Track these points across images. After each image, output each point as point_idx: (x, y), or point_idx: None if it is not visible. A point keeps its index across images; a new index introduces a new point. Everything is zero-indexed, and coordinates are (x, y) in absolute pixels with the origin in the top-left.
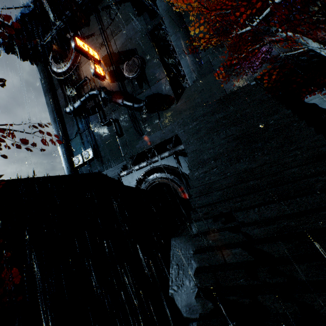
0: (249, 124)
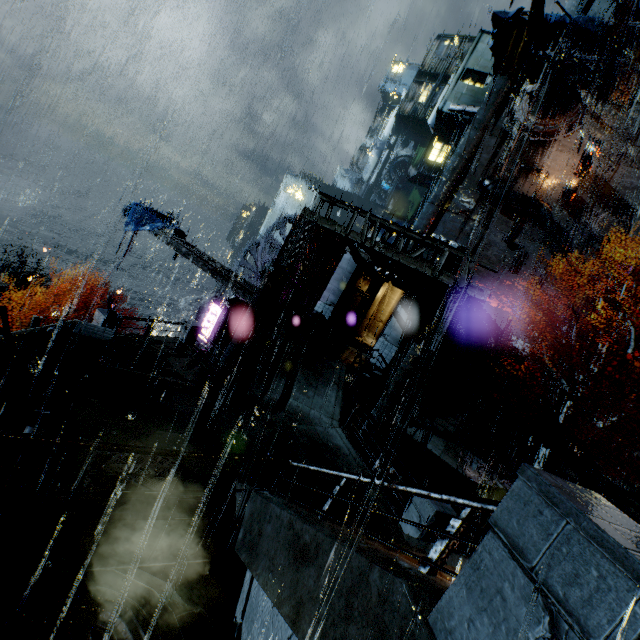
0: None
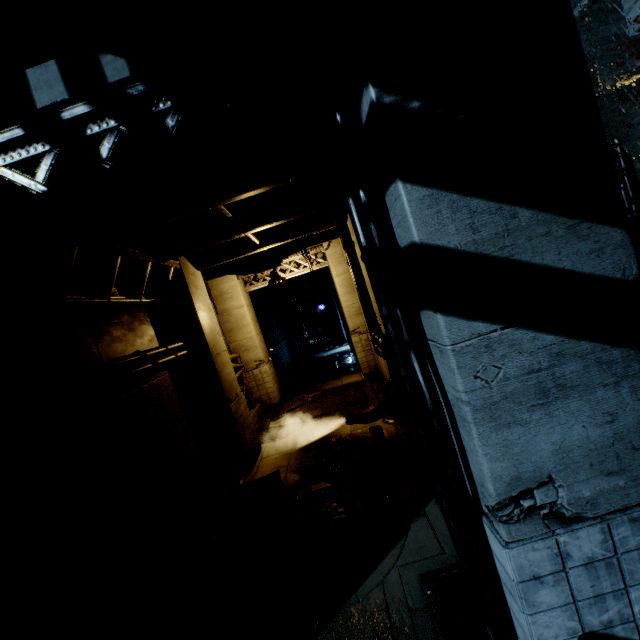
0: None
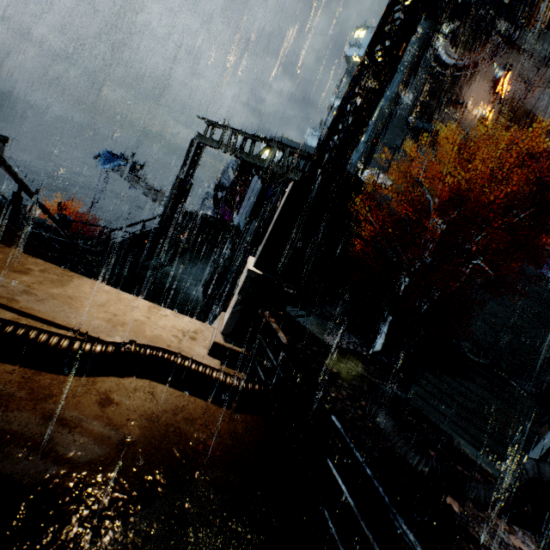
0: (545, 311)
